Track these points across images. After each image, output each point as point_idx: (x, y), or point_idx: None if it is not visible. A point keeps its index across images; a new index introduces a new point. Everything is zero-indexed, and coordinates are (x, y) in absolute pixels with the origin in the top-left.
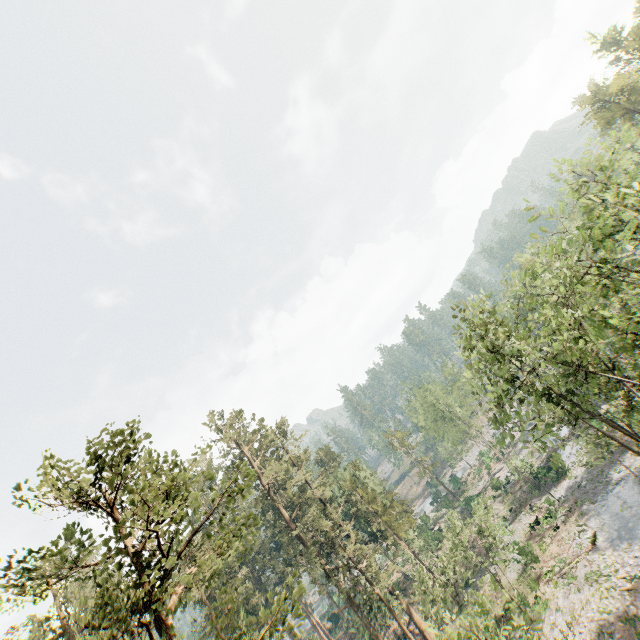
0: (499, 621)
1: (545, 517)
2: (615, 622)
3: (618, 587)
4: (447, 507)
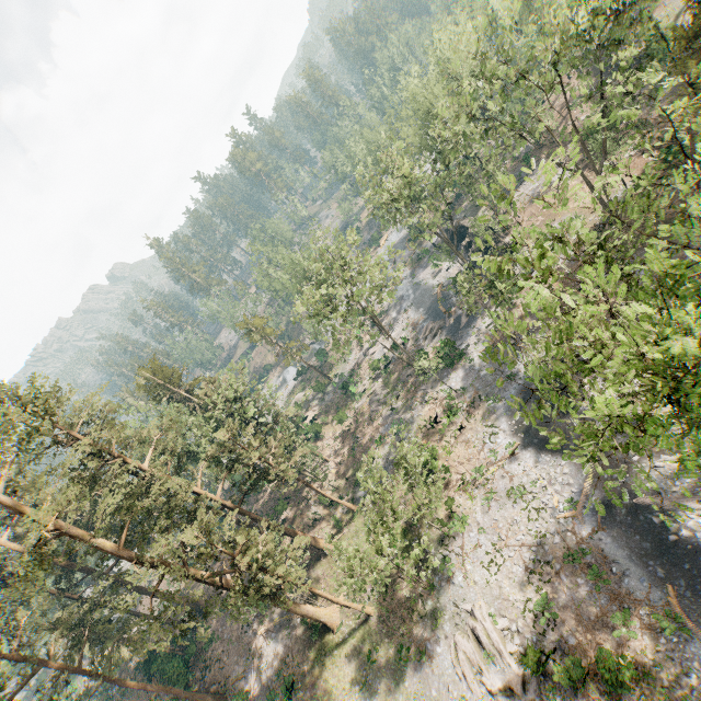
0: (407, 532)
1: (448, 416)
2: (553, 550)
3: (549, 508)
4: (320, 391)
